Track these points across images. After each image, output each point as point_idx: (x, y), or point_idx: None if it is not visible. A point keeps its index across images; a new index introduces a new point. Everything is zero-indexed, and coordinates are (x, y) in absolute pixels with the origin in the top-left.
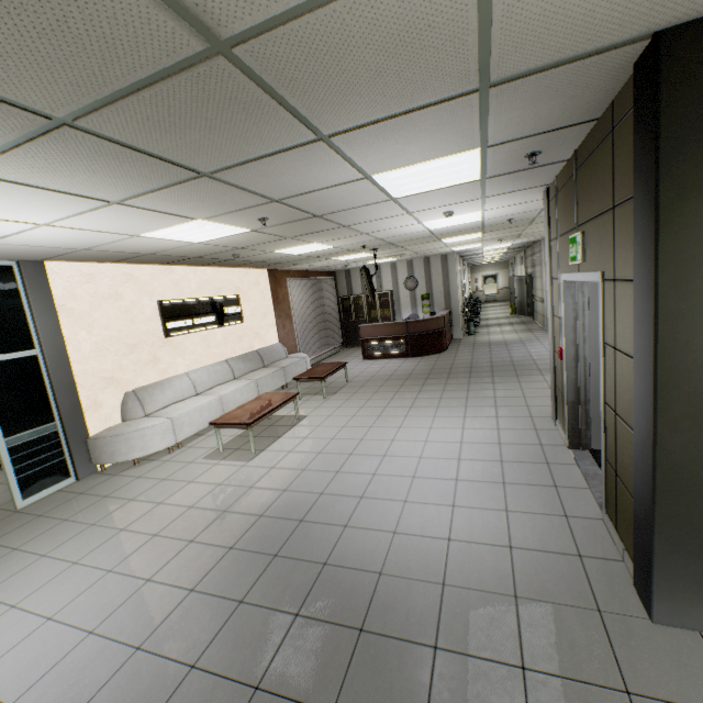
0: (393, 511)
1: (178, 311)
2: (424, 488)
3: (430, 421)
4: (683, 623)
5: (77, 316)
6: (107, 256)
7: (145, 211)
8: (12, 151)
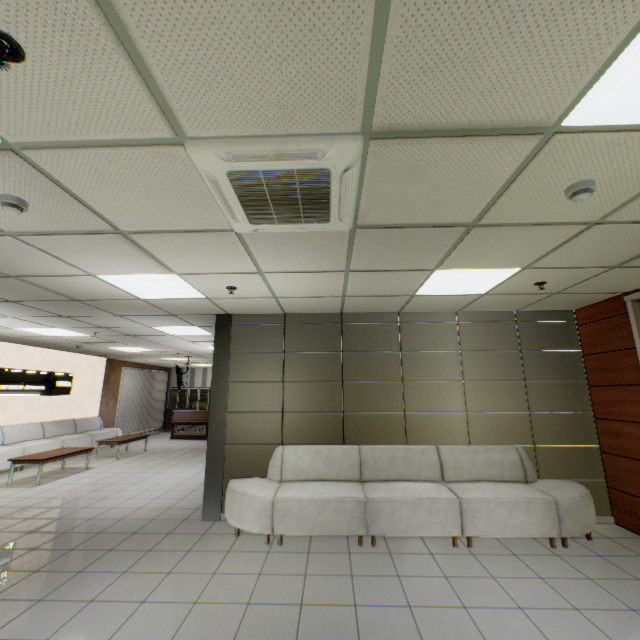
0: (119, 501)
1: (15, 377)
2: (147, 493)
3: (182, 469)
4: (212, 517)
5: None
6: None
7: (26, 321)
8: None
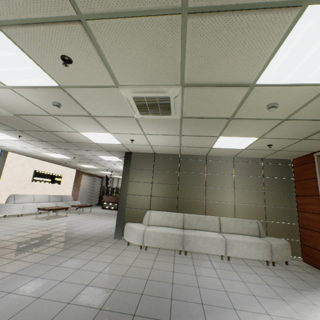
0: (80, 228)
1: (40, 174)
2: (91, 227)
3: (106, 220)
4: (118, 238)
5: (9, 168)
6: (28, 154)
7: (48, 150)
8: (33, 141)
